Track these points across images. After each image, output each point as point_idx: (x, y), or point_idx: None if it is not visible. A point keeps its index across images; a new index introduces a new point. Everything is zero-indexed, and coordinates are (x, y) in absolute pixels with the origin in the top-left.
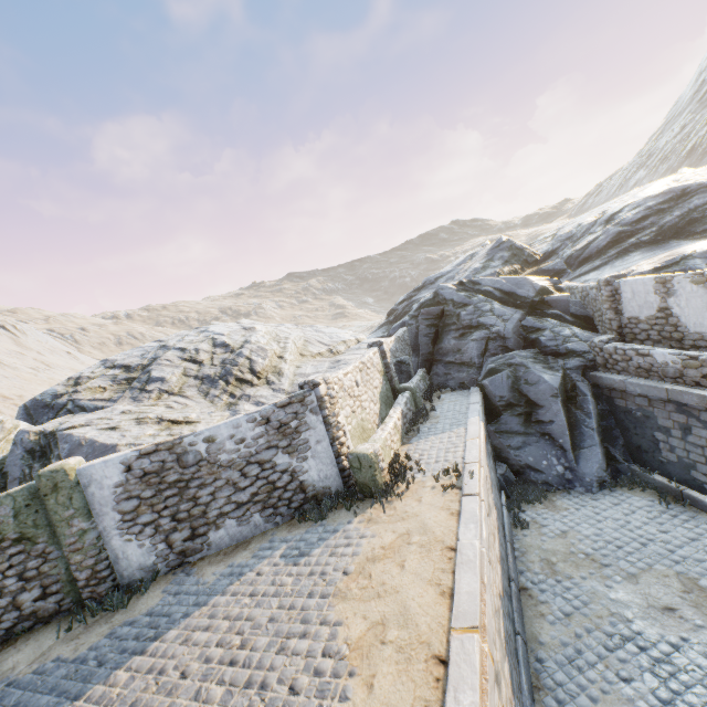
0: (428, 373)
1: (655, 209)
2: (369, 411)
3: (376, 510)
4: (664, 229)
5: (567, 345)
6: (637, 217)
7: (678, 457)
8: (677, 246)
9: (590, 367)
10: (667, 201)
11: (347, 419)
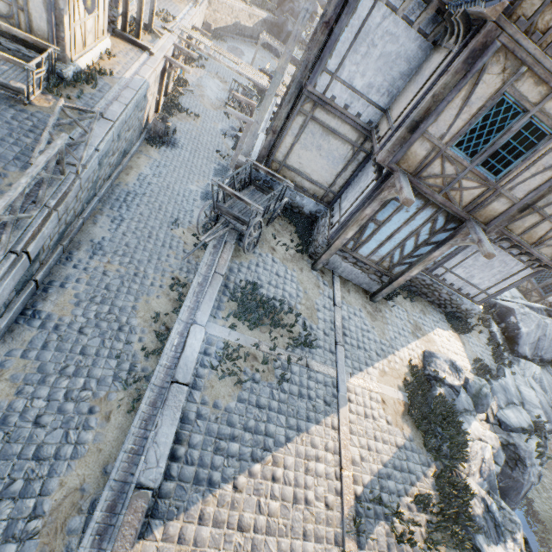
0: (276, 10)
1: None
2: None
3: None
4: None
5: None
6: None
7: None
8: None
9: None
10: None
11: None
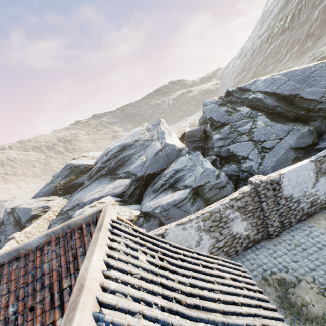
0: None
1: (113, 155)
2: None
3: None
4: (110, 168)
5: None
6: (107, 159)
7: None
8: (95, 188)
9: None
10: (118, 151)
11: None
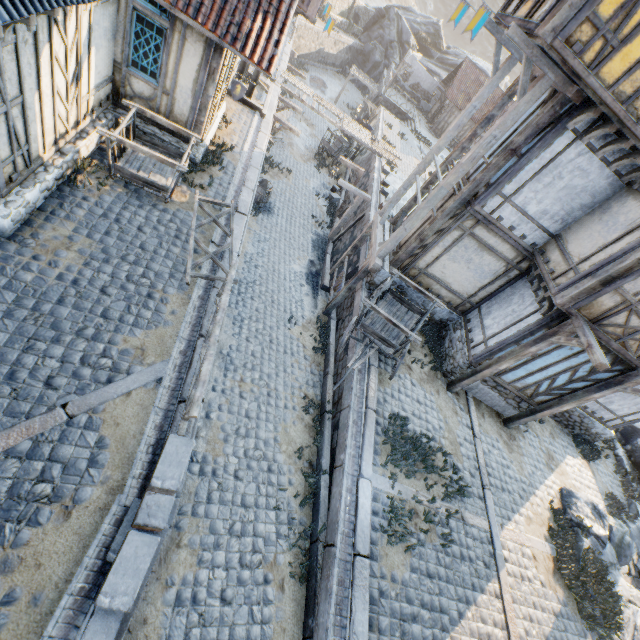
0: (362, 34)
1: None
2: (336, 9)
3: (320, 20)
4: None
5: (390, 58)
6: None
7: None
8: None
9: (387, 67)
10: None
11: (330, 1)
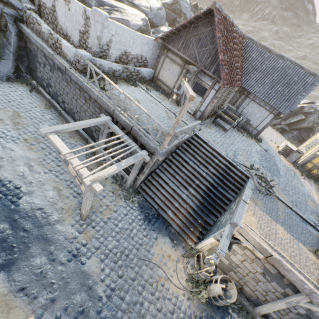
0: None
1: None
2: None
3: None
4: None
5: None
6: None
7: (41, 76)
8: None
9: (20, 20)
10: None
11: None
